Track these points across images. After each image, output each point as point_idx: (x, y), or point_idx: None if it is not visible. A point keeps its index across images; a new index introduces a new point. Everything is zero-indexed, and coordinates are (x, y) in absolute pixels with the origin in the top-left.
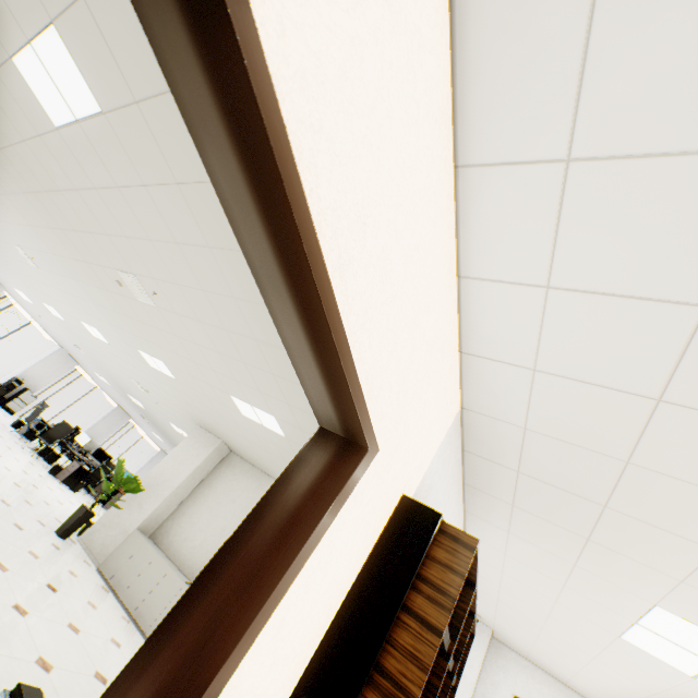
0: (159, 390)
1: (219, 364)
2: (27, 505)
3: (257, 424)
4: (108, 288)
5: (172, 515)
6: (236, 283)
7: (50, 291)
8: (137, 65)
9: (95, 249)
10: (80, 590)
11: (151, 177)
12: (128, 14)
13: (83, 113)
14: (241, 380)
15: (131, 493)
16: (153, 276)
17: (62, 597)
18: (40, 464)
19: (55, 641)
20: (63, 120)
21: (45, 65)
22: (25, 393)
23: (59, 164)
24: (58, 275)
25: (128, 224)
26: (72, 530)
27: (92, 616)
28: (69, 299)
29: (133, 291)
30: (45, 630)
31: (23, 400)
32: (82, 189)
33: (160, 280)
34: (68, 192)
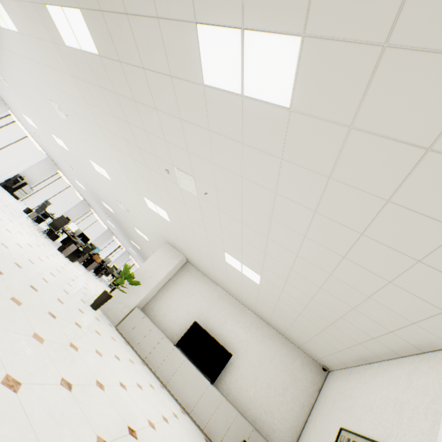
0: (142, 216)
1: (233, 241)
2: (71, 288)
3: (235, 269)
4: (148, 166)
5: (154, 298)
6: (318, 234)
7: (68, 135)
8: (392, 115)
9: (159, 148)
10: (122, 352)
11: (298, 160)
12: (437, 87)
13: (257, 96)
14: (248, 254)
15: (128, 281)
16: (216, 187)
17: (123, 362)
18: (51, 243)
19: (143, 403)
20: (221, 85)
21: (244, 50)
22: (26, 186)
23: (176, 99)
24: (90, 134)
25: (224, 159)
26: (100, 305)
27: (136, 371)
28: (88, 147)
29: (179, 181)
30: (136, 396)
31: (24, 191)
32: (188, 122)
33: (223, 193)
34: (165, 114)
